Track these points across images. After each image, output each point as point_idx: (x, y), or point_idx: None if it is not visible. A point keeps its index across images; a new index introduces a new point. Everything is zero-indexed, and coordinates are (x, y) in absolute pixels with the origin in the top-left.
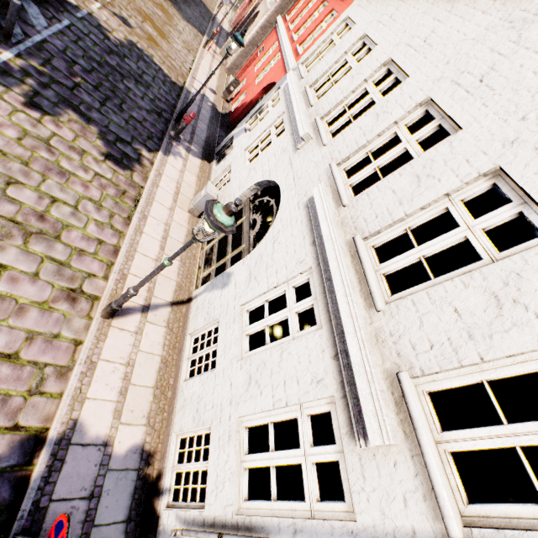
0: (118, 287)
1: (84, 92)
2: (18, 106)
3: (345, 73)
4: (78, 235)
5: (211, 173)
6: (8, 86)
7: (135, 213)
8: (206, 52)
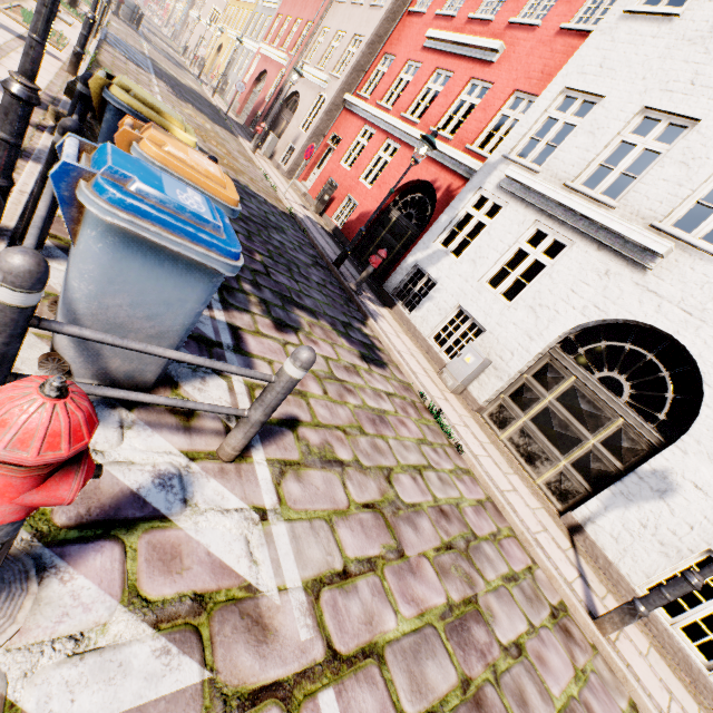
0: (555, 568)
1: (275, 273)
2: (277, 336)
3: (543, 151)
4: (471, 512)
5: (412, 323)
6: (246, 308)
7: (451, 431)
8: (258, 158)
